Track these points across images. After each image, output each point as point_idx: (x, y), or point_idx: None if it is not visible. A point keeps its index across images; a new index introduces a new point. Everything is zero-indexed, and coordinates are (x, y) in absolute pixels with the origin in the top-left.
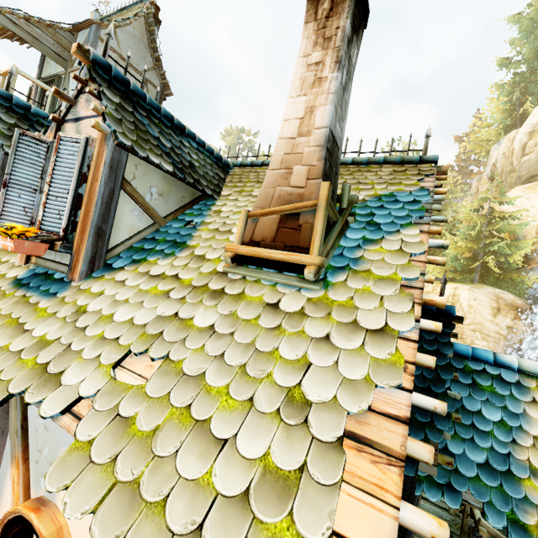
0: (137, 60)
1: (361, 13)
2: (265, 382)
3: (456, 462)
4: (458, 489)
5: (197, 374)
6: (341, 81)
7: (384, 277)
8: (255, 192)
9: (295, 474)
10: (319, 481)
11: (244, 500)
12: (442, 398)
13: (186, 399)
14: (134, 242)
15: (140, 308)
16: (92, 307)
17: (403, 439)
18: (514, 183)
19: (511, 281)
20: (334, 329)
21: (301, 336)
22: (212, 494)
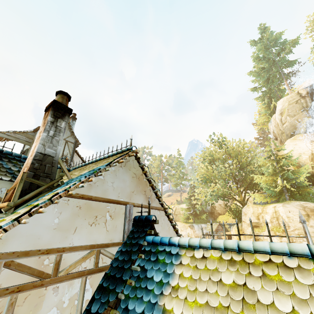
0: None
1: (63, 112)
2: None
3: None
4: None
5: None
6: (48, 135)
7: (33, 205)
8: None
9: None
10: None
11: None
12: (126, 271)
13: None
14: None
15: None
16: None
17: None
18: (286, 138)
19: (310, 194)
20: None
21: None
22: None
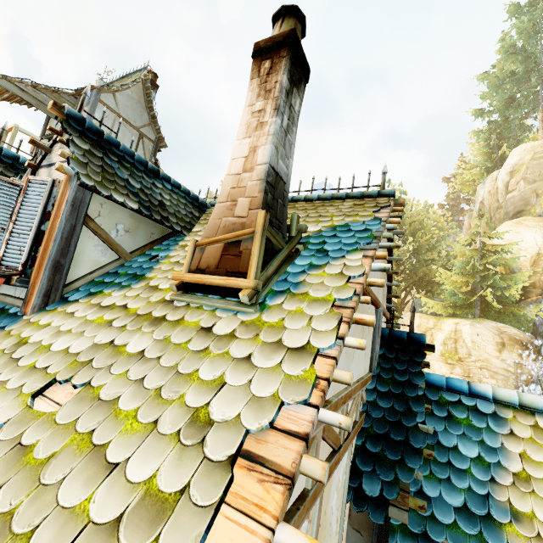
0: (134, 118)
1: (300, 70)
2: (175, 403)
3: (432, 507)
4: (435, 539)
5: (111, 399)
6: (282, 125)
7: (319, 299)
8: None
9: (175, 496)
10: (196, 502)
11: (114, 527)
12: (413, 433)
13: (92, 424)
14: (97, 276)
15: (80, 337)
16: (34, 338)
17: (296, 455)
18: (502, 219)
19: (513, 314)
20: (258, 348)
21: (224, 357)
22: (83, 522)
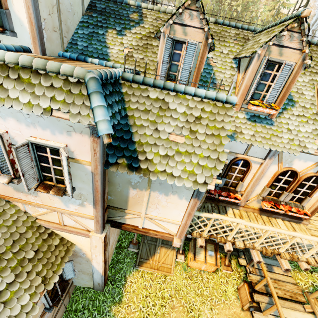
0: None
1: None
2: None
3: None
4: None
5: None
6: None
7: None
8: None
9: None
10: None
11: None
12: None
13: None
14: None
15: (305, 127)
16: (291, 128)
17: None
18: None
19: None
20: None
21: None
22: None
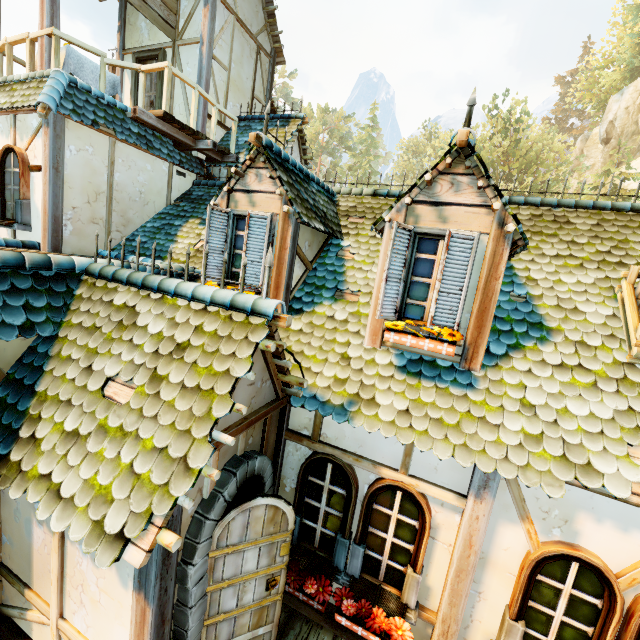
0: (250, 19)
1: None
2: None
3: None
4: None
5: None
6: None
7: None
8: (545, 250)
9: None
10: None
11: None
12: None
13: None
14: None
15: (586, 401)
16: (534, 400)
17: None
18: (636, 150)
19: None
20: None
21: None
22: None
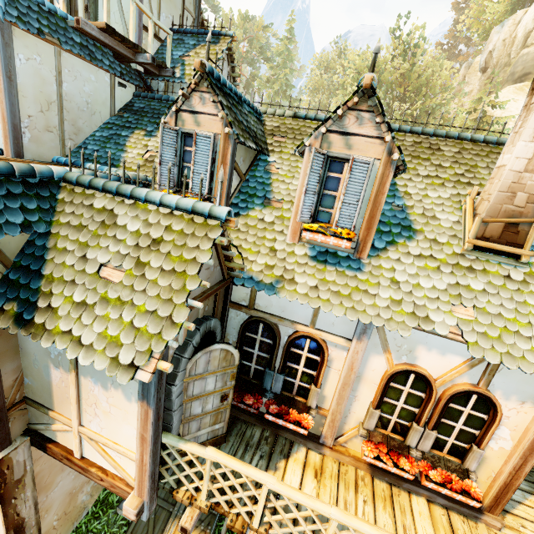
0: None
1: None
2: (530, 315)
3: None
4: None
5: (497, 313)
6: None
7: None
8: (420, 171)
9: None
10: None
11: None
12: None
13: (502, 324)
14: None
15: (432, 279)
16: (399, 278)
17: None
18: (505, 80)
19: None
20: None
21: (533, 294)
22: None
